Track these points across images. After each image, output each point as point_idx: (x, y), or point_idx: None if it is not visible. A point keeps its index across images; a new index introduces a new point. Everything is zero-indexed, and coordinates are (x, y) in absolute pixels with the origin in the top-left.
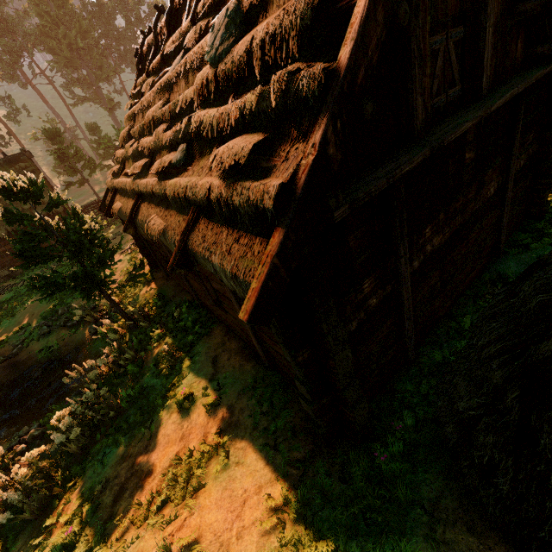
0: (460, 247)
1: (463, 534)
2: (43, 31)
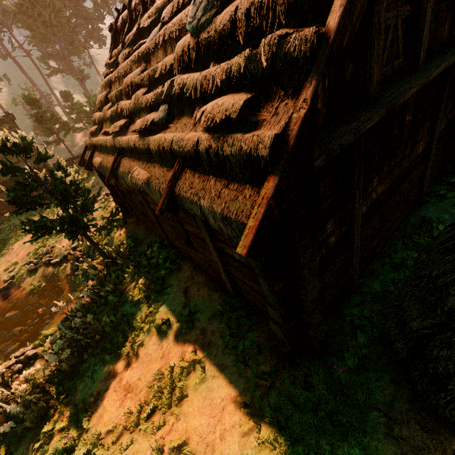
0: (395, 195)
1: (417, 431)
2: (21, 9)
